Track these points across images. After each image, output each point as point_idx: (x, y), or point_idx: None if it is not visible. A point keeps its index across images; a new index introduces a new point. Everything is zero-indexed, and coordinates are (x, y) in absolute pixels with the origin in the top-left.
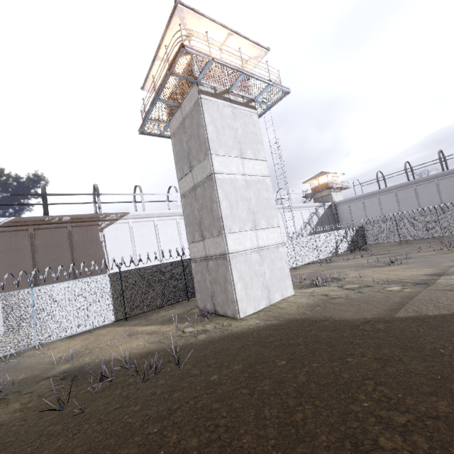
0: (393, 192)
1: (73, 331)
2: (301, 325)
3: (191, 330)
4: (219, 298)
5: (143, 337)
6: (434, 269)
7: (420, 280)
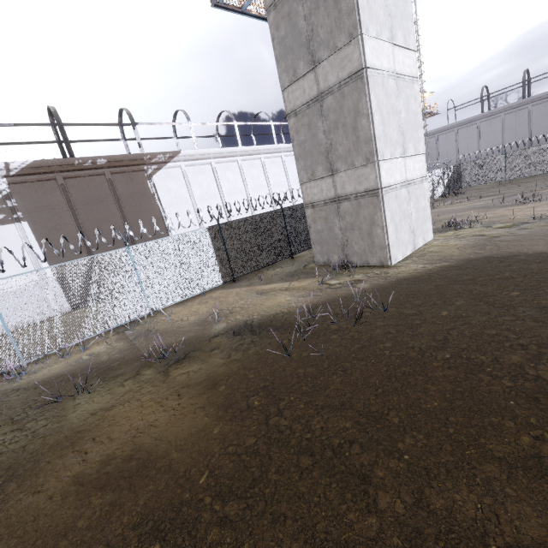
0: (499, 117)
1: (184, 296)
2: (489, 262)
3: (338, 282)
4: (357, 246)
5: (282, 293)
6: None
7: None
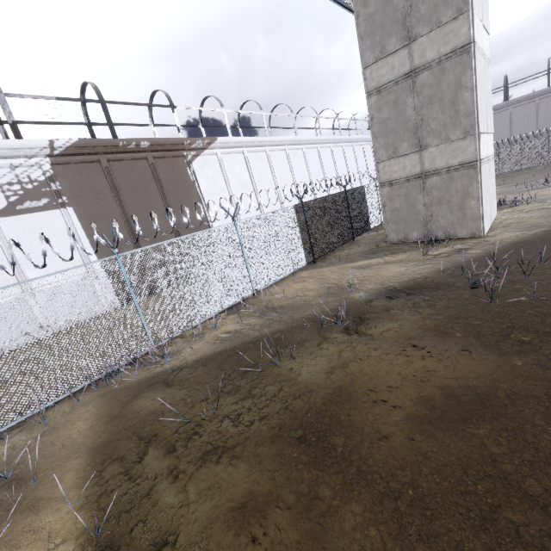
0: None
1: (278, 276)
2: None
3: (439, 252)
4: (443, 220)
5: (388, 266)
6: None
7: None
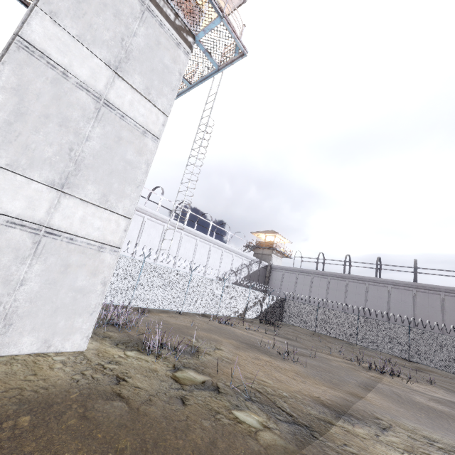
0: (327, 278)
1: None
2: None
3: None
4: None
5: None
6: (334, 393)
7: (305, 412)
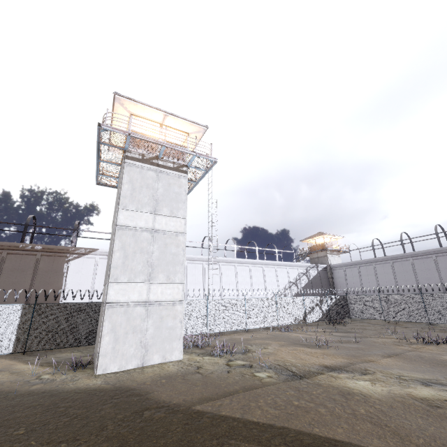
0: (389, 263)
1: None
2: (116, 395)
3: (46, 377)
4: (96, 348)
5: (4, 375)
6: (344, 361)
7: (304, 370)
